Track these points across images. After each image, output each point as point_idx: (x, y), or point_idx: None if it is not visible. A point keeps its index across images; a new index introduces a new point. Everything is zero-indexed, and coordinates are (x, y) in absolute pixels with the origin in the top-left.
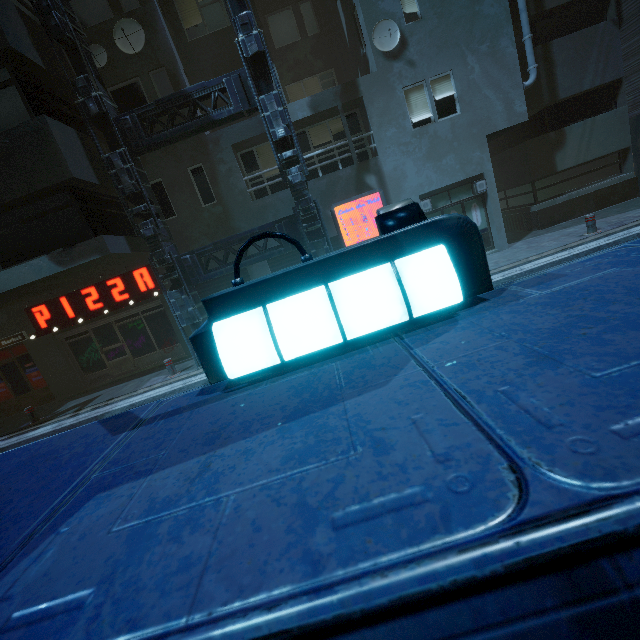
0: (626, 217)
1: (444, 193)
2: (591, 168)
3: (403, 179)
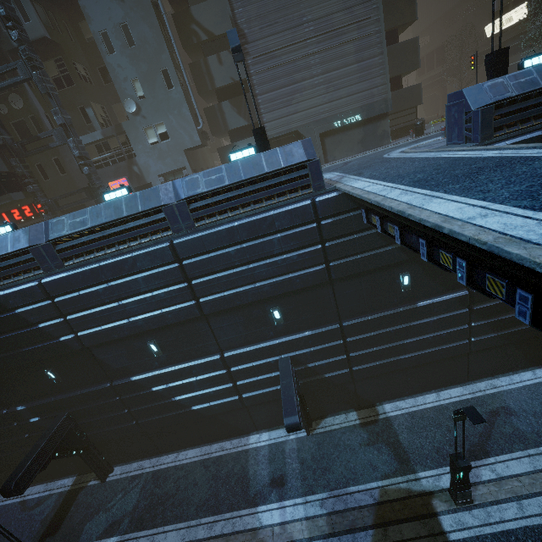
0: None
1: (172, 174)
2: None
3: (149, 168)
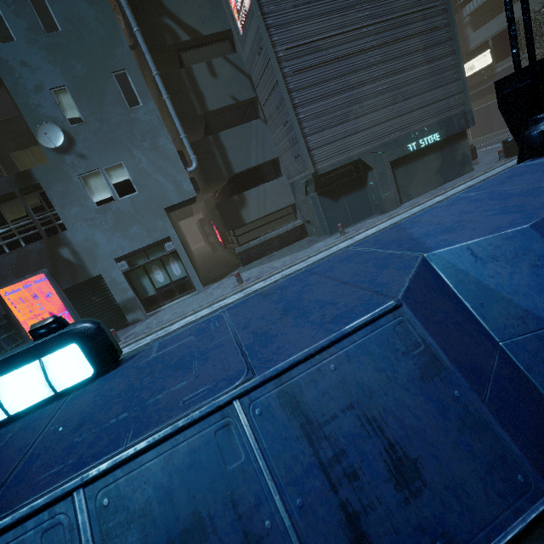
0: (271, 267)
1: (142, 253)
2: (275, 217)
3: (96, 247)
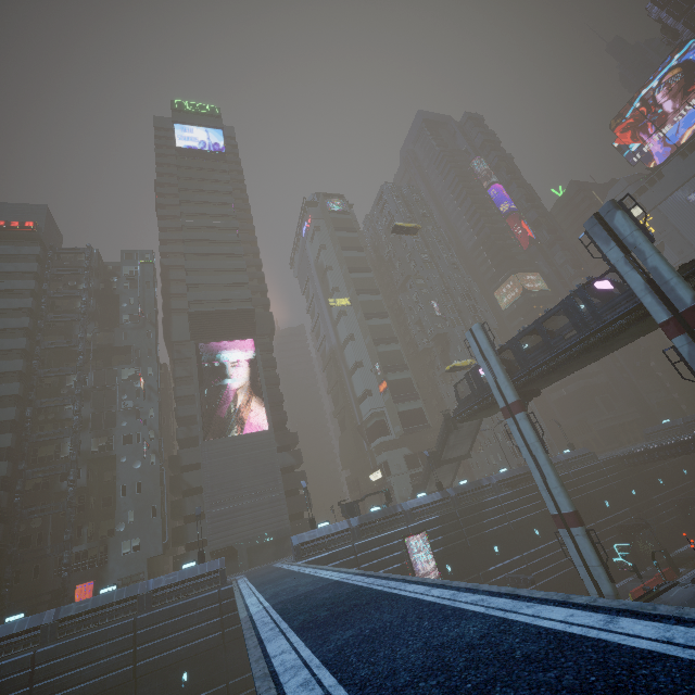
0: None
1: (130, 577)
2: None
3: (114, 572)
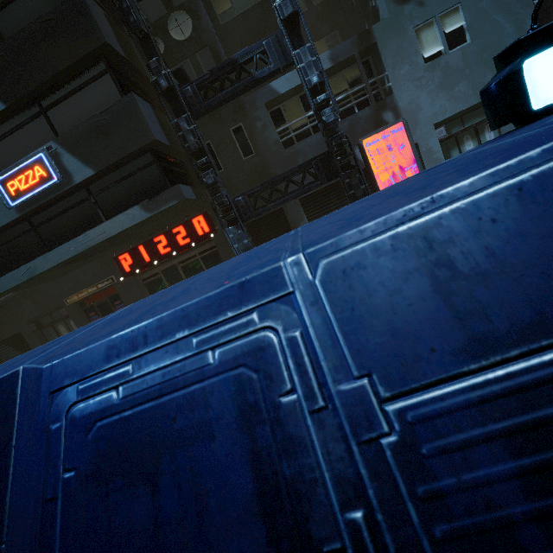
0: None
1: (457, 119)
2: None
3: (418, 111)
